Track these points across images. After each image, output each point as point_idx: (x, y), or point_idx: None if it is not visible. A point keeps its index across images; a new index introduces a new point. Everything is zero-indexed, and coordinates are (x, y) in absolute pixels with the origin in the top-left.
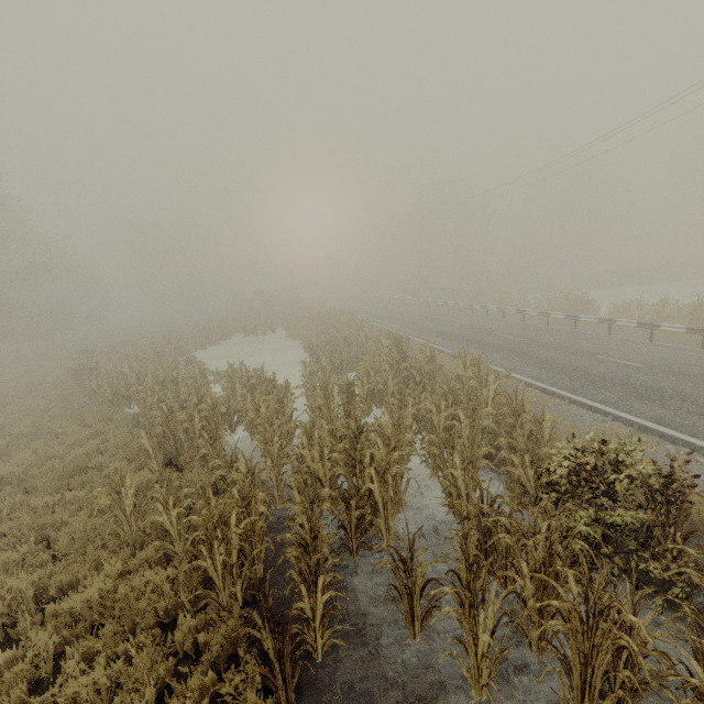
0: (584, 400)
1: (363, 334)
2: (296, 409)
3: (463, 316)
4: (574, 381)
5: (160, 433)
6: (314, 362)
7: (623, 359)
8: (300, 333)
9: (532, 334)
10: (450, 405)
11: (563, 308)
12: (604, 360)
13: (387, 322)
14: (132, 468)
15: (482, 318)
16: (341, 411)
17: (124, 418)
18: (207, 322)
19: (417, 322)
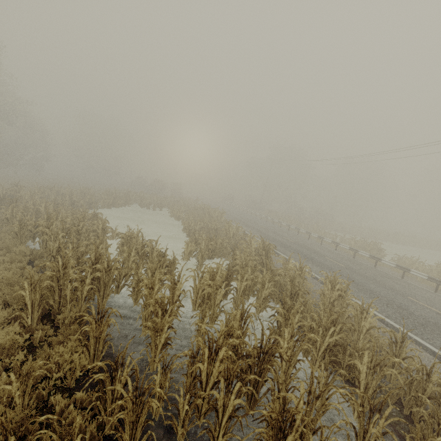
0: (425, 343)
1: (232, 231)
2: (184, 291)
3: (293, 234)
4: (405, 318)
5: (46, 286)
6: (193, 243)
7: (430, 305)
8: (181, 216)
9: (349, 263)
10: (337, 331)
11: (365, 249)
12: (417, 302)
13: (241, 225)
14: (4, 316)
15: (306, 240)
16: (238, 315)
17: (22, 252)
18: (116, 190)
19: (263, 231)
